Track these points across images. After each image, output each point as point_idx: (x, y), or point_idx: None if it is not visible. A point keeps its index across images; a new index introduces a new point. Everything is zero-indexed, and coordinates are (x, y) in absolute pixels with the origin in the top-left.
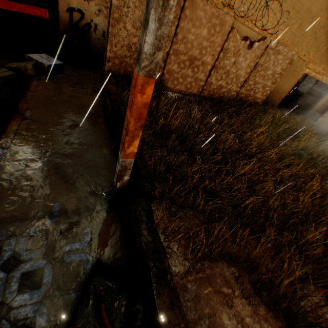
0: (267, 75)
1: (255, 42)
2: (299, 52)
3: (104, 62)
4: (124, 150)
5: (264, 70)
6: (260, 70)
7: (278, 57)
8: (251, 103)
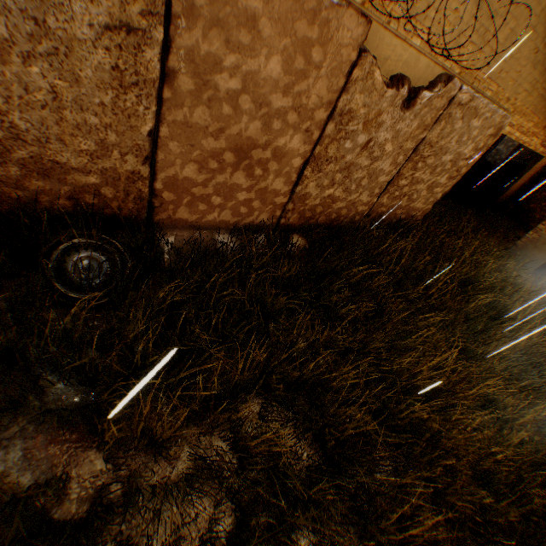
0: (441, 163)
1: (423, 89)
2: (500, 92)
3: None
4: None
5: (436, 154)
6: (426, 156)
7: (471, 123)
8: (401, 220)
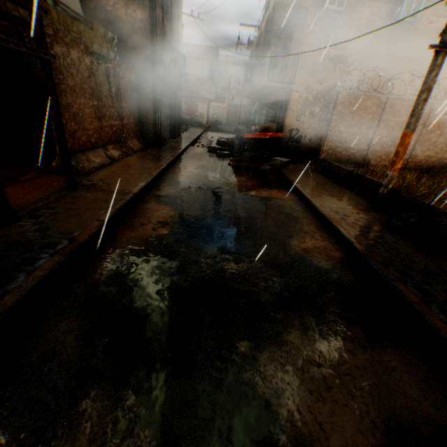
0: None
1: None
2: None
3: (320, 154)
4: (393, 167)
5: None
6: None
7: None
8: None
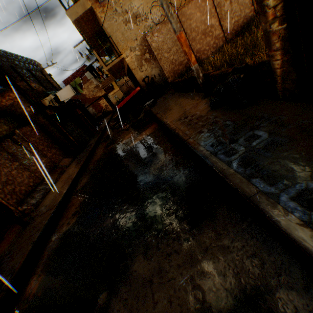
0: None
1: None
2: None
3: (167, 80)
4: (191, 62)
5: None
6: None
7: None
8: None
